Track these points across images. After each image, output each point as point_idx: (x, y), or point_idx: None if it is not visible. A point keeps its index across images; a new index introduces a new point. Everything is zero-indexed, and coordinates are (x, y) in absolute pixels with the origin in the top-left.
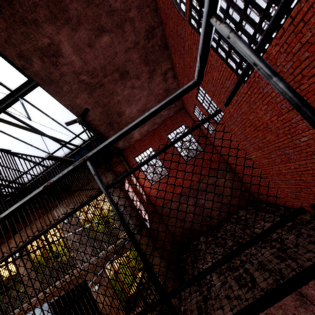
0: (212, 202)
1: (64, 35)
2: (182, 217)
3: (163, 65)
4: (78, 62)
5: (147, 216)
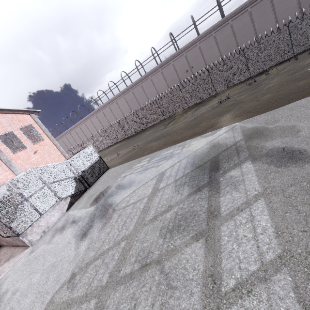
0: None
1: None
2: None
3: None
4: None
5: None
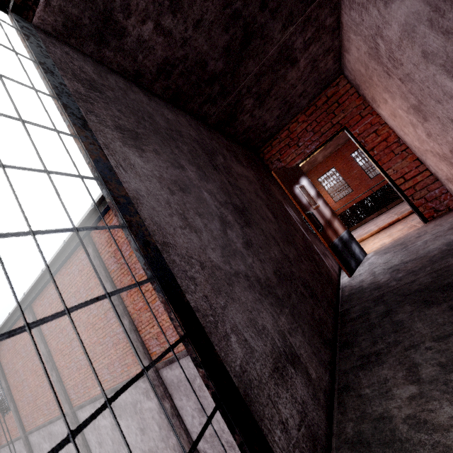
0: None
1: None
2: None
3: None
4: None
5: None
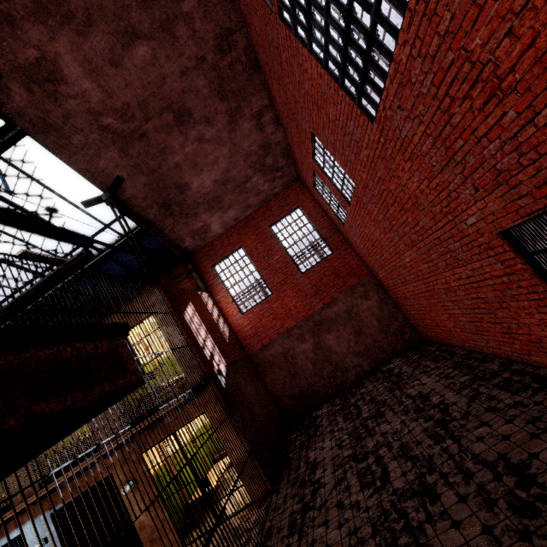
0: (346, 343)
1: (64, 44)
2: (293, 370)
3: (253, 100)
4: (94, 92)
5: (225, 366)
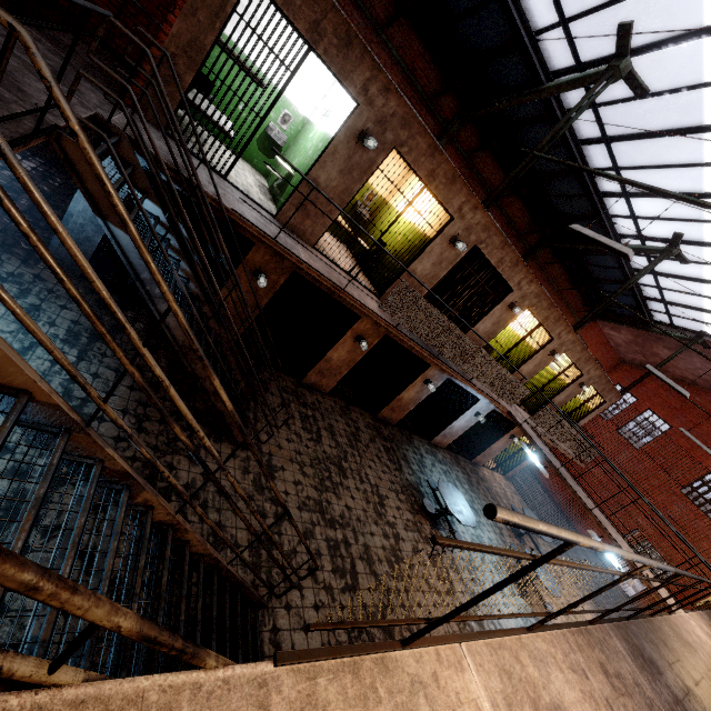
0: None
1: None
2: None
3: (706, 385)
4: None
5: None
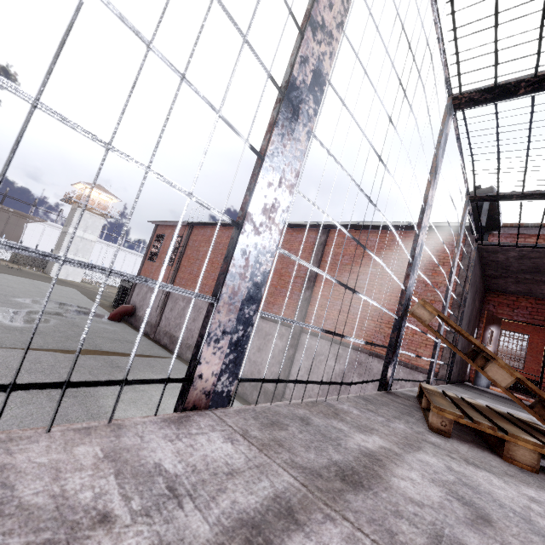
0: None
1: None
2: None
3: None
4: None
5: None
